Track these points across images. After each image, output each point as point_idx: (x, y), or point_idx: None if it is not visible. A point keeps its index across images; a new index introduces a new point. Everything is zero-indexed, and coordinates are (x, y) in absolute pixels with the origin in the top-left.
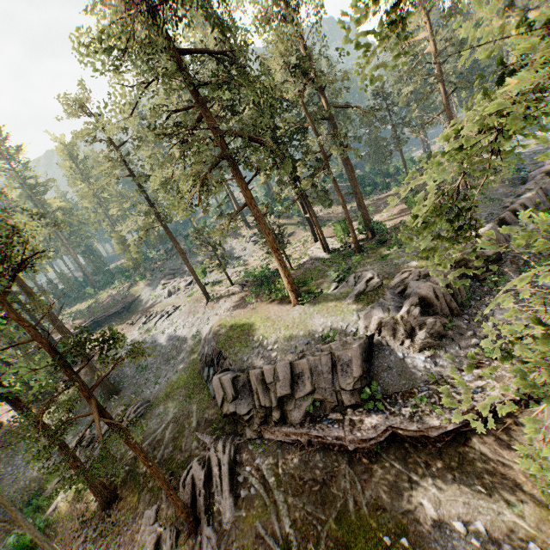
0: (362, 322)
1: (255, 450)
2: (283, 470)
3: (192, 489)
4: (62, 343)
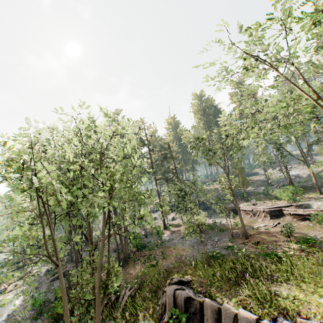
0: None
1: None
2: None
3: None
4: None
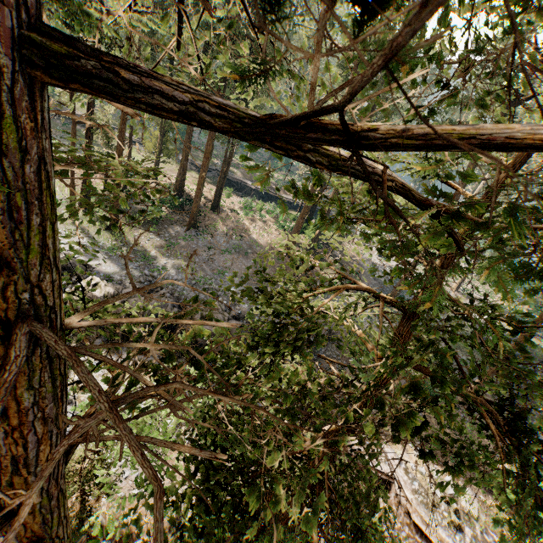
0: None
1: None
2: None
3: None
4: None
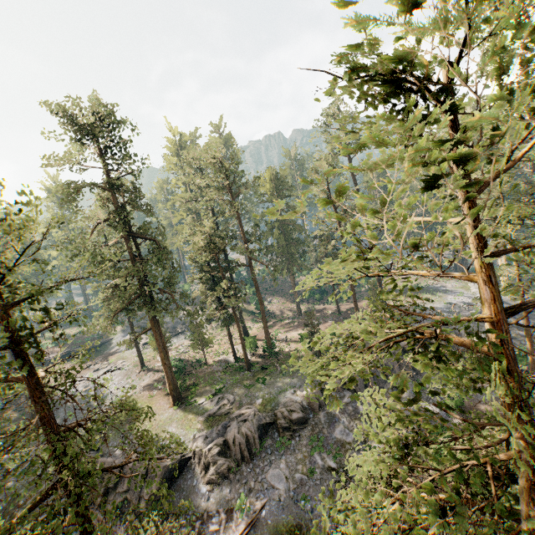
0: (190, 443)
1: None
2: None
3: None
4: None
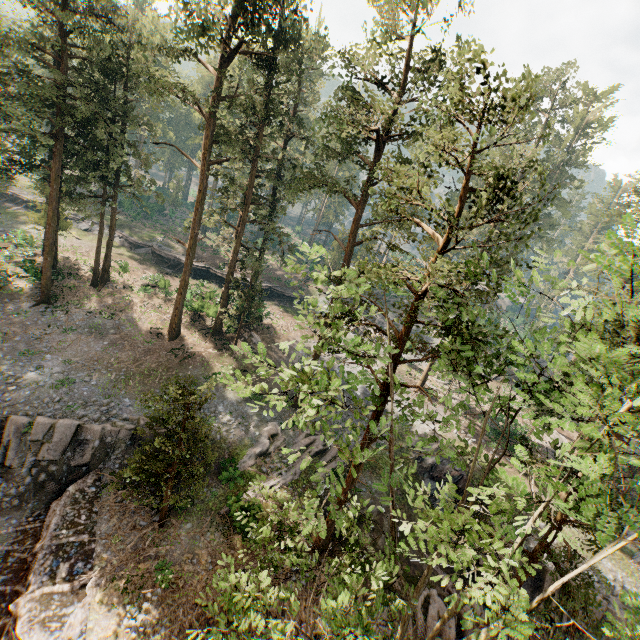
0: None
1: None
2: None
3: None
4: None
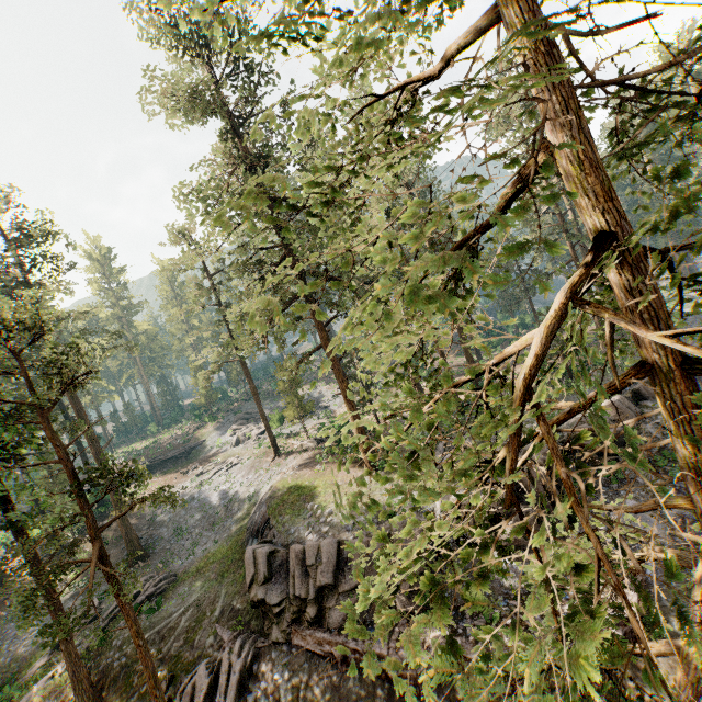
0: (439, 502)
1: (278, 660)
2: (304, 693)
3: (189, 701)
4: (80, 467)
